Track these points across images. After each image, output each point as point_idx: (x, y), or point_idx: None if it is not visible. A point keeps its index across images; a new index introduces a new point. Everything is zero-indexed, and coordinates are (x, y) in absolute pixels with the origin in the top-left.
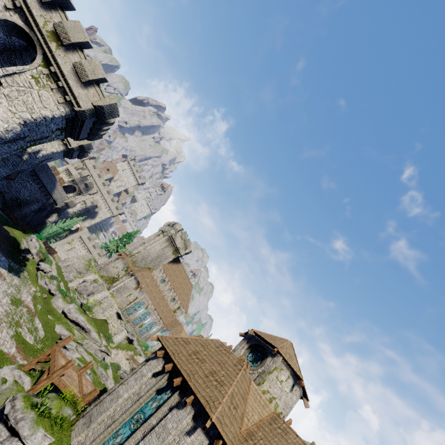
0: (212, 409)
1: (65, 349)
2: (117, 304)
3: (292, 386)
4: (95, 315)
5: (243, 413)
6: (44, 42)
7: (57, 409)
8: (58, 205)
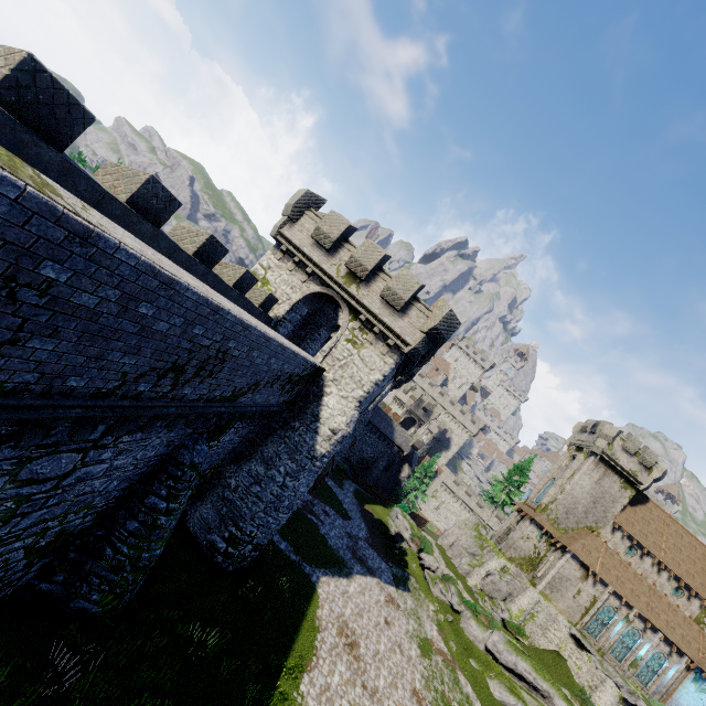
0: None
1: None
2: (563, 615)
3: None
4: (533, 640)
5: None
6: (343, 292)
7: None
8: (404, 452)
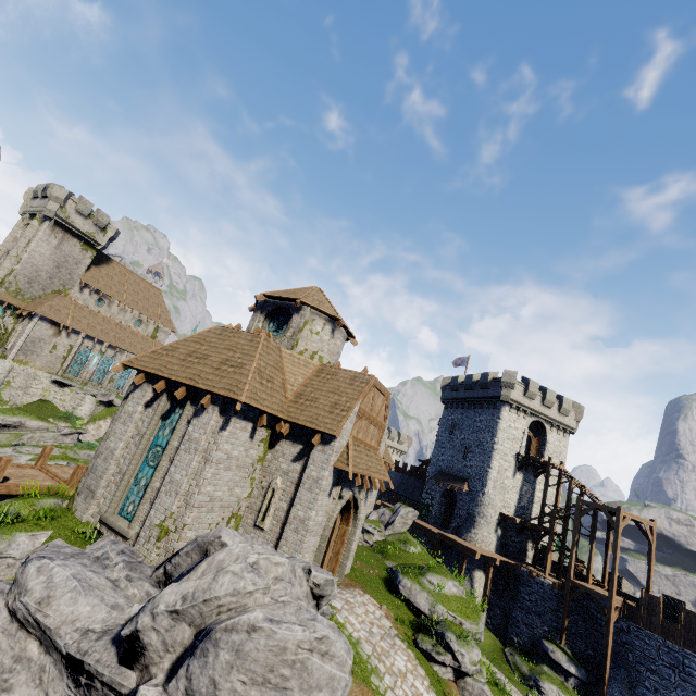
0: (238, 393)
1: None
2: (44, 371)
3: (332, 332)
4: (15, 403)
5: (283, 383)
6: None
7: (27, 509)
8: None
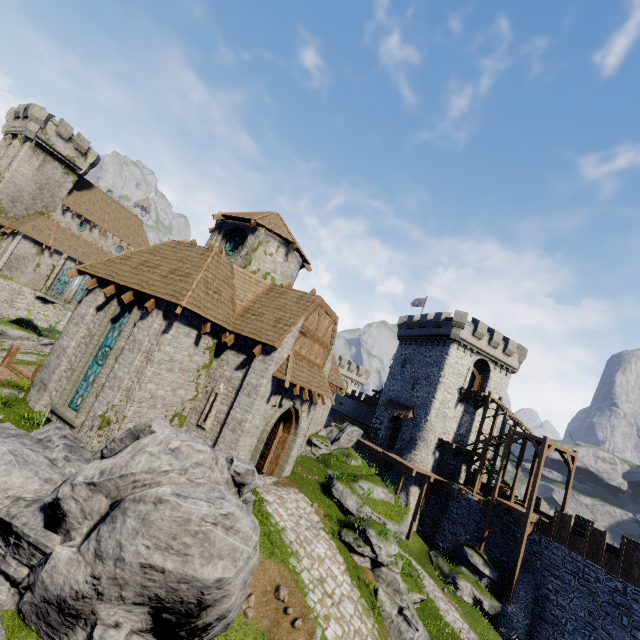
0: (180, 299)
1: None
2: (28, 287)
3: (286, 255)
4: (1, 314)
5: (232, 297)
6: None
7: None
8: None
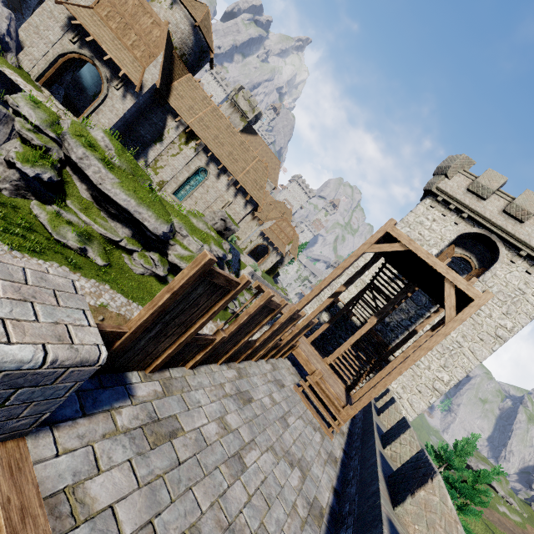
0: None
1: None
2: None
3: (171, 4)
4: None
5: None
6: None
7: None
8: None
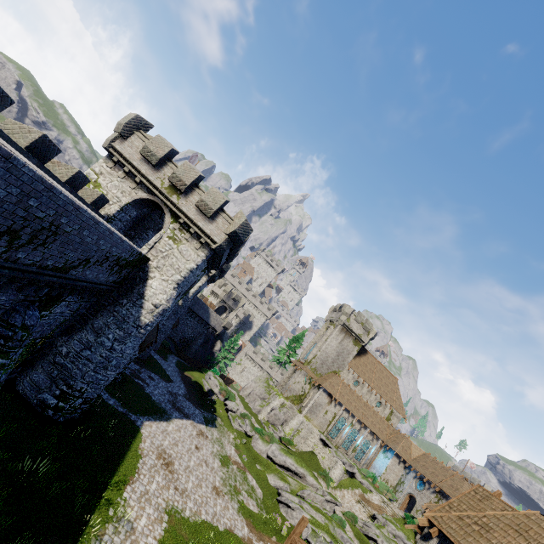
0: None
1: (289, 508)
2: (317, 428)
3: None
4: (298, 447)
5: None
6: (166, 200)
7: None
8: (217, 331)
